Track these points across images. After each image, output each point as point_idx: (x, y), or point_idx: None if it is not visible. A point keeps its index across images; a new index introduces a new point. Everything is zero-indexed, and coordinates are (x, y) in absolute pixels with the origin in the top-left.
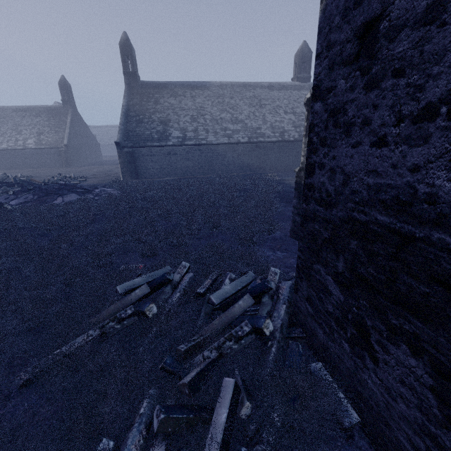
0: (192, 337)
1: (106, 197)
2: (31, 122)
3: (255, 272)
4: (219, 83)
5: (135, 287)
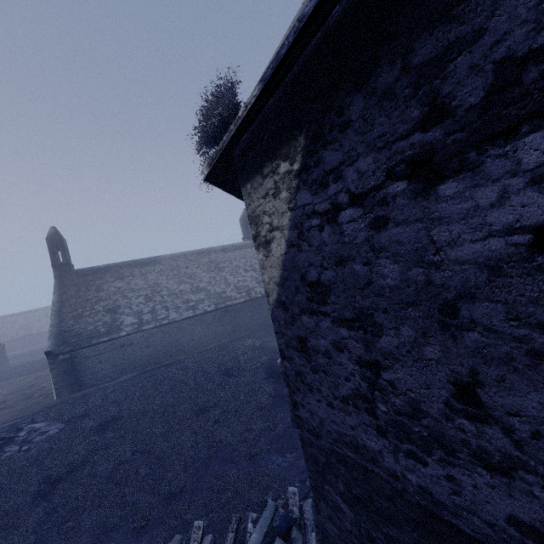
0: None
1: (45, 444)
2: None
3: (274, 497)
4: (170, 255)
5: None
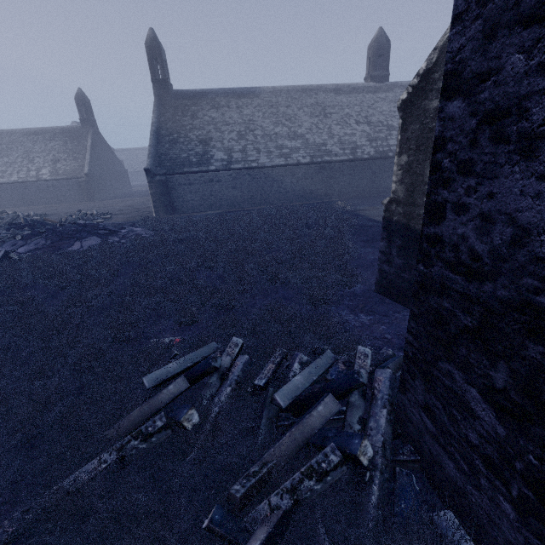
0: (251, 464)
1: (134, 240)
2: (44, 147)
3: (334, 349)
4: (272, 88)
5: (169, 377)
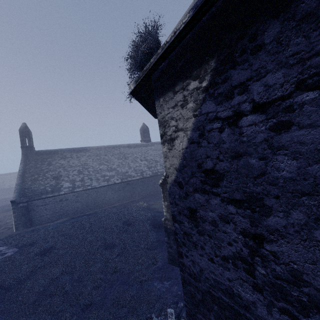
0: None
1: (3, 262)
2: None
3: (157, 314)
4: (96, 147)
5: None
